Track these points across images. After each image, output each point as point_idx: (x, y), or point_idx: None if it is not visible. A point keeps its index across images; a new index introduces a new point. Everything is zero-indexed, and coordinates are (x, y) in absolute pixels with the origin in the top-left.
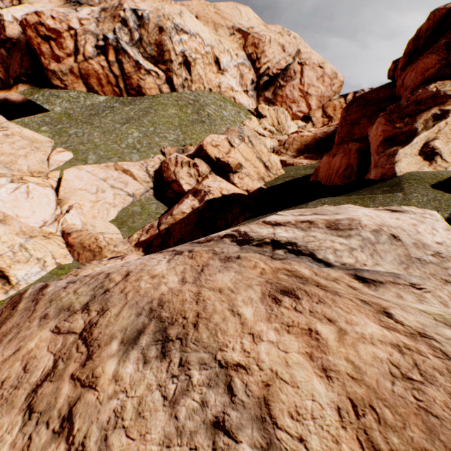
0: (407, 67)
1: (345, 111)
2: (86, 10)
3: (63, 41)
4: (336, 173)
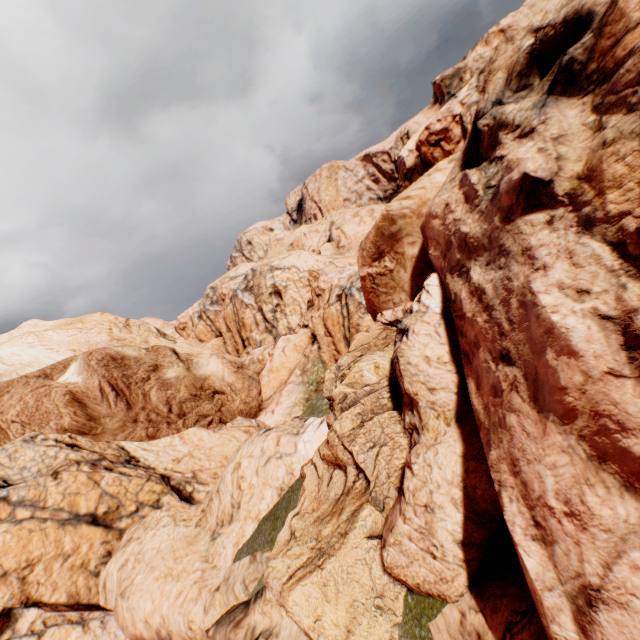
0: None
1: None
2: (463, 90)
3: (450, 134)
4: None
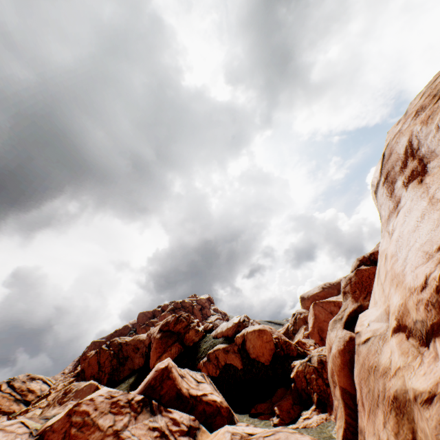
0: (176, 325)
1: (161, 340)
2: None
3: None
4: (175, 353)
